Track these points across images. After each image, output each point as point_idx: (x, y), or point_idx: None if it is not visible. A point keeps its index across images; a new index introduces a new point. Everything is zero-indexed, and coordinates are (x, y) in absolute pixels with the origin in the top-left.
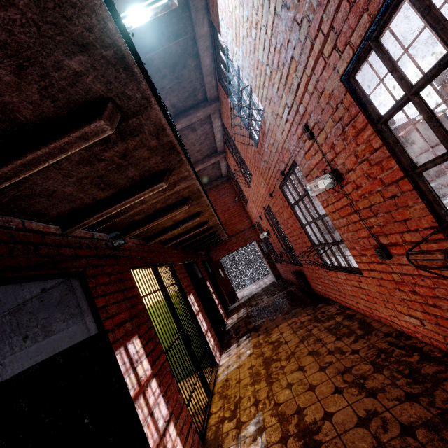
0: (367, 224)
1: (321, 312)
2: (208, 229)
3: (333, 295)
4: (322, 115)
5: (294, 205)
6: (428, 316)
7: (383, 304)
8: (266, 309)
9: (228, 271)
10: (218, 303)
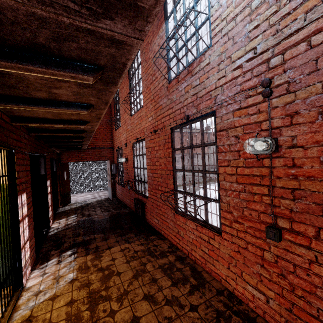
0: (273, 202)
1: (154, 245)
2: (80, 131)
3: (167, 232)
4: (307, 76)
5: (177, 149)
6: (282, 300)
7: (226, 265)
8: (99, 224)
9: (71, 175)
10: (51, 204)
